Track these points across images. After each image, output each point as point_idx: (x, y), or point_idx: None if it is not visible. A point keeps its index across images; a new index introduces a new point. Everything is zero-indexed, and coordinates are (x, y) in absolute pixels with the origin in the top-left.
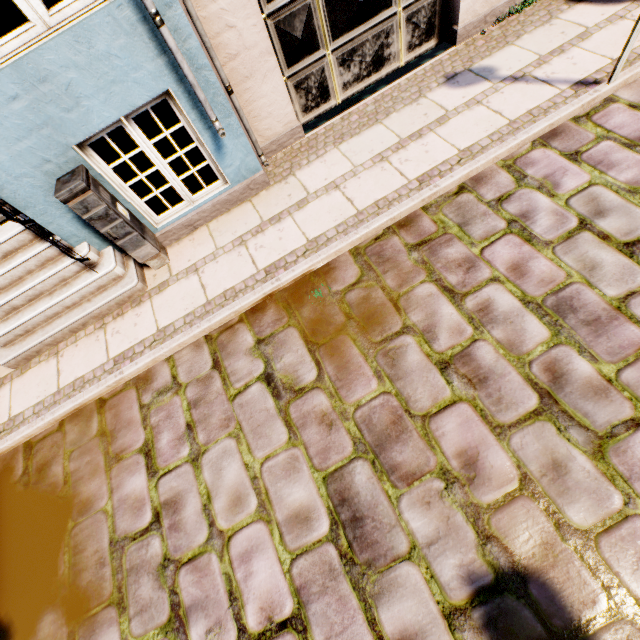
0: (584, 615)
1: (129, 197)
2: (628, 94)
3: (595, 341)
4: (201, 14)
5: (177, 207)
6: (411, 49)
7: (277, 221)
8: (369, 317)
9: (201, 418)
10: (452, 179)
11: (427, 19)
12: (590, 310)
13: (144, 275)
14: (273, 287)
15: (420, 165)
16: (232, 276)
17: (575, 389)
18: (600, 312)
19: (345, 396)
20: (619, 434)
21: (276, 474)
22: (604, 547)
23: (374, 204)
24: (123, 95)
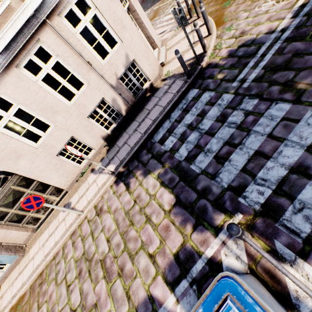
0: None
1: None
2: (89, 215)
3: None
4: None
5: None
6: (58, 196)
7: (20, 274)
8: None
9: None
10: (49, 257)
11: (56, 191)
12: None
13: None
14: (11, 305)
15: (48, 249)
16: (7, 300)
17: None
18: None
19: None
20: None
21: None
22: None
23: (36, 267)
24: None
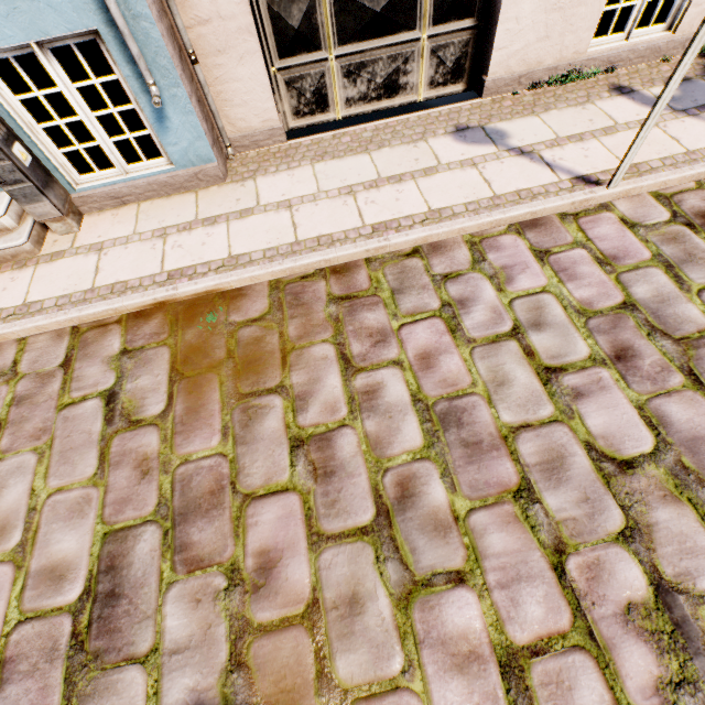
0: None
1: (42, 141)
2: (626, 206)
3: (464, 467)
4: None
5: (106, 172)
6: (433, 86)
7: (211, 223)
8: (251, 362)
9: (17, 419)
10: (406, 237)
11: (455, 58)
12: (476, 430)
13: (44, 237)
14: (167, 295)
15: (384, 212)
16: (133, 268)
17: (417, 516)
18: (485, 436)
19: (179, 444)
20: (436, 585)
21: (58, 512)
22: None
23: (316, 238)
24: (33, 16)
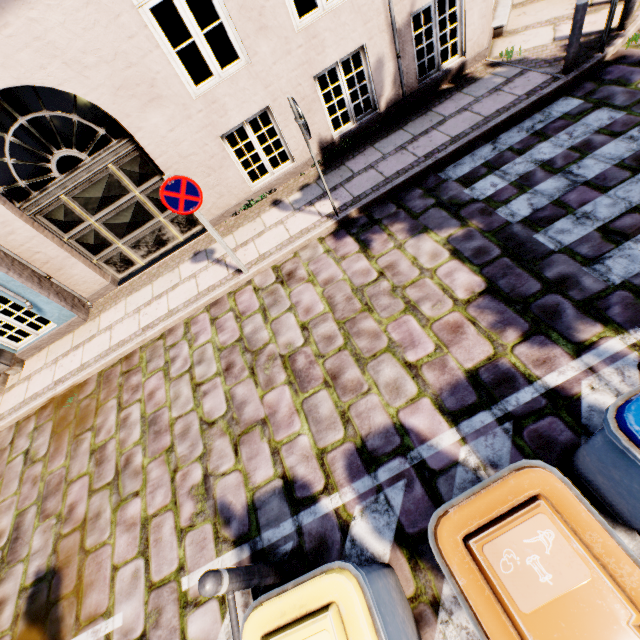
0: (64, 593)
1: None
2: (259, 279)
3: (152, 444)
4: (18, 251)
5: (29, 338)
6: (184, 232)
7: (77, 348)
8: (83, 418)
9: None
10: (153, 331)
11: (185, 219)
12: (161, 424)
13: (8, 378)
14: (52, 394)
15: (149, 318)
16: (41, 384)
17: (129, 472)
18: (164, 426)
19: (49, 466)
20: (128, 499)
21: (2, 510)
22: (89, 559)
23: (118, 343)
24: None
